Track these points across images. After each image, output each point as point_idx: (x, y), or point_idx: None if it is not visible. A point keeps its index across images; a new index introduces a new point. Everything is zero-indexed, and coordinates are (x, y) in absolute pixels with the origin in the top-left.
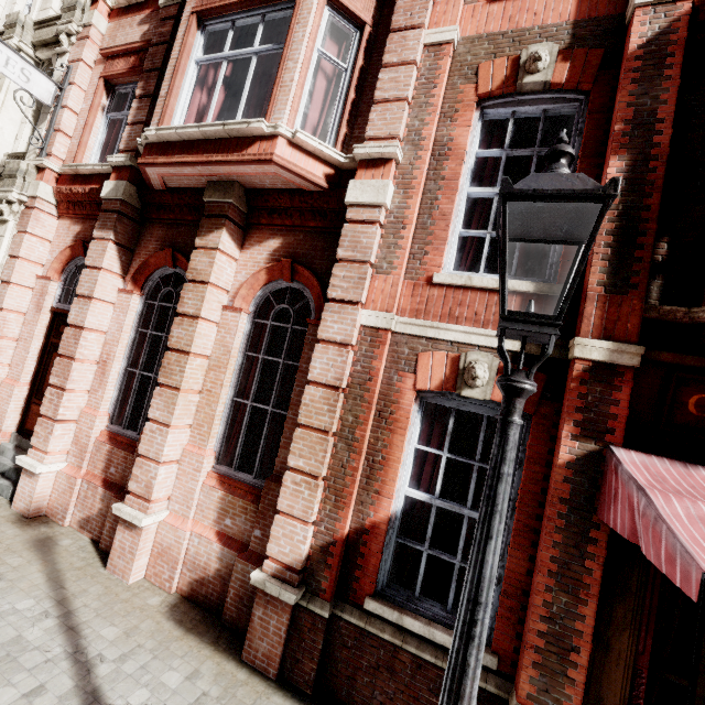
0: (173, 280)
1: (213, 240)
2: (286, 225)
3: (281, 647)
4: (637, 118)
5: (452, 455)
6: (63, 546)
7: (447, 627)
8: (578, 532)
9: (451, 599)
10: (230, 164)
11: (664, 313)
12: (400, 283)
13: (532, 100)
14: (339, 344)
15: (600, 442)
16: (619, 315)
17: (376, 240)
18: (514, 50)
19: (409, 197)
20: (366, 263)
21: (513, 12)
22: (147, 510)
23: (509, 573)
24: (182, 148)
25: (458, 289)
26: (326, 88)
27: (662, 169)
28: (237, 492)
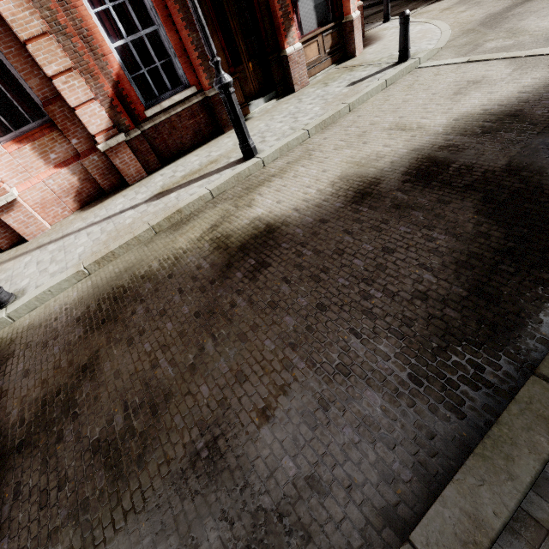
0: None
1: None
2: None
3: (138, 162)
4: None
5: (113, 3)
6: None
7: (176, 94)
8: None
9: (168, 84)
10: None
11: None
12: None
13: None
14: None
15: None
16: None
17: None
18: None
19: None
20: None
21: None
22: (5, 191)
23: (175, 47)
24: None
25: None
26: None
27: None
28: (37, 137)
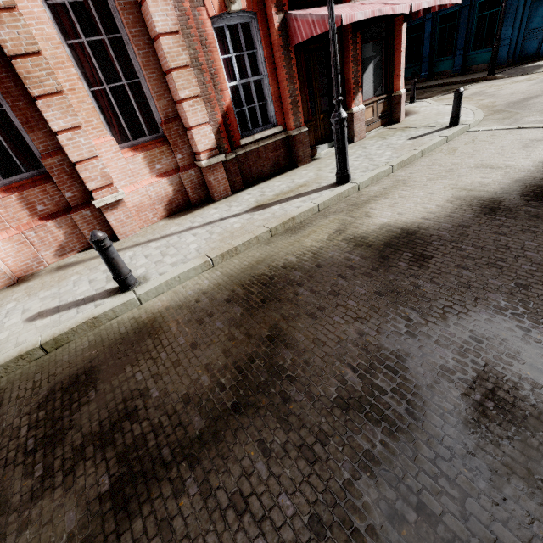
0: None
1: None
2: None
3: (227, 182)
4: None
5: (236, 53)
6: (77, 260)
7: (265, 130)
8: (288, 58)
9: (261, 121)
10: None
11: None
12: None
13: None
14: None
15: (283, 12)
16: None
17: None
18: None
19: None
20: None
21: None
22: (117, 189)
23: (274, 93)
24: None
25: None
26: None
27: None
28: (150, 148)
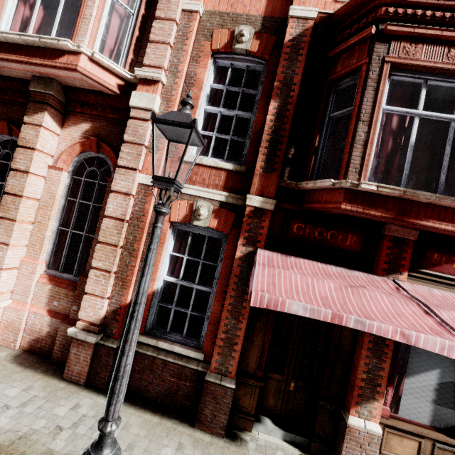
0: (10, 144)
1: (37, 119)
2: (94, 114)
3: (88, 367)
4: (285, 80)
5: (189, 257)
6: None
7: (182, 344)
8: (242, 290)
9: (185, 331)
10: (47, 67)
11: (287, 184)
12: (163, 159)
13: (241, 59)
14: (125, 194)
15: (254, 247)
16: (268, 184)
17: (148, 132)
18: (233, 26)
19: (169, 107)
20: (142, 145)
21: (234, 1)
22: None
23: (212, 314)
24: (8, 48)
25: (195, 165)
26: (120, 24)
27: (293, 110)
28: (61, 285)
